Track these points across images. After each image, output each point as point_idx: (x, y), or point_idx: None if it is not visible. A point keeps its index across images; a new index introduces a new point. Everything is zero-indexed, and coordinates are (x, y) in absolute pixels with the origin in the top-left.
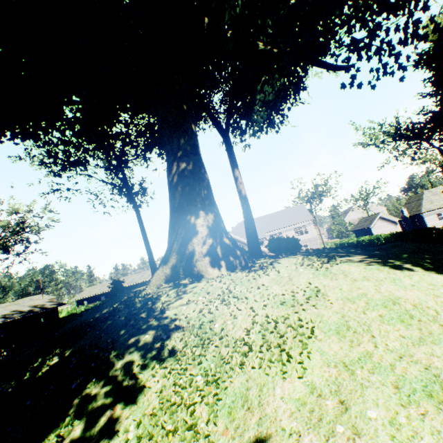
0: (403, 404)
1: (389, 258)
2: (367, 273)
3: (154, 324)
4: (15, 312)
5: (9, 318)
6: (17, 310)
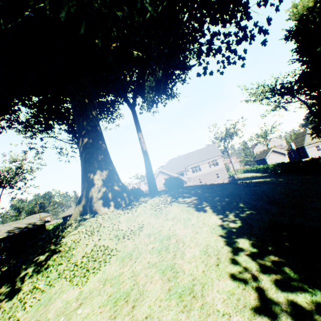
0: (101, 306)
1: (206, 200)
2: (179, 213)
3: (52, 247)
4: (16, 228)
5: (11, 232)
6: (18, 227)
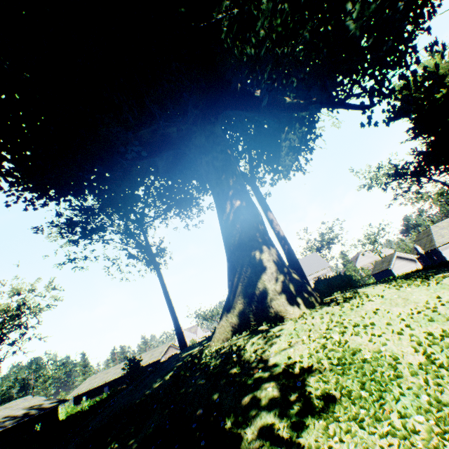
0: None
1: None
2: None
3: (263, 375)
4: (7, 418)
5: None
6: (9, 415)
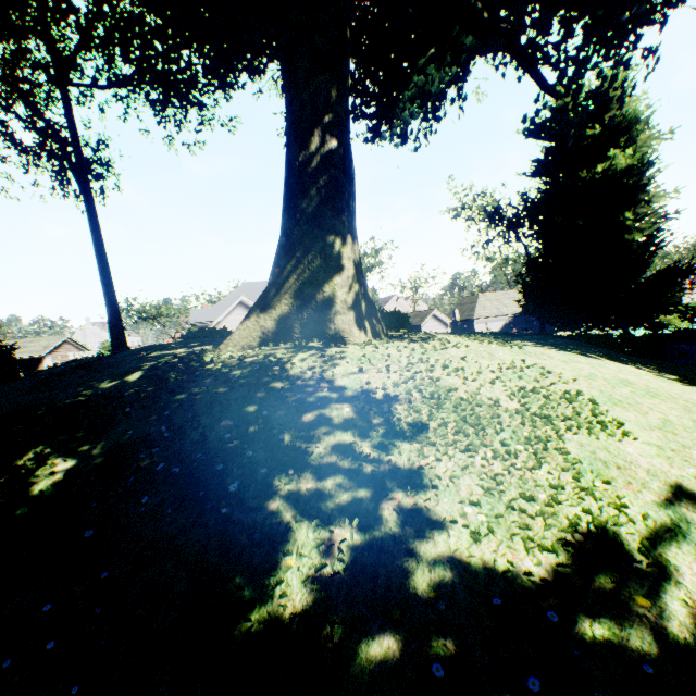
0: None
1: (561, 347)
2: (567, 357)
3: (331, 396)
4: None
5: None
6: None
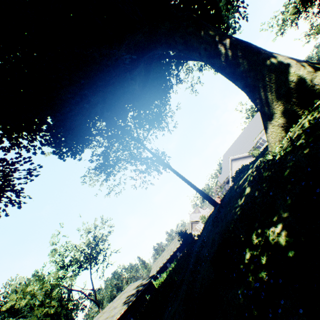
0: None
1: None
2: None
3: None
4: (129, 297)
5: (129, 302)
6: (129, 295)
